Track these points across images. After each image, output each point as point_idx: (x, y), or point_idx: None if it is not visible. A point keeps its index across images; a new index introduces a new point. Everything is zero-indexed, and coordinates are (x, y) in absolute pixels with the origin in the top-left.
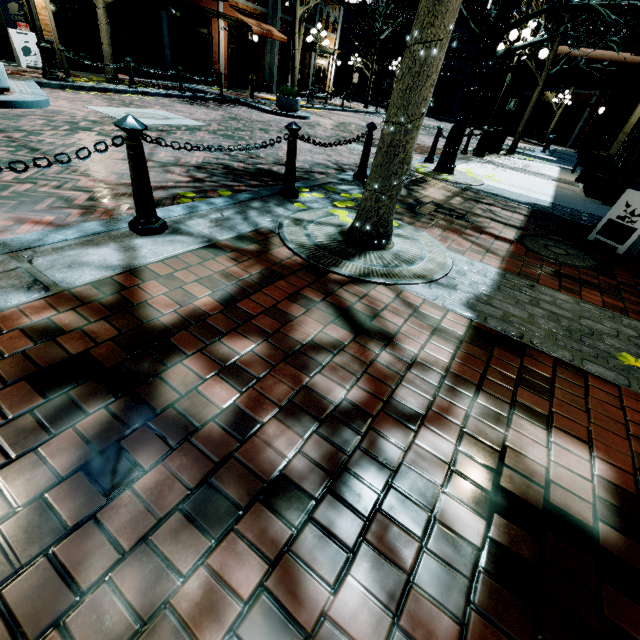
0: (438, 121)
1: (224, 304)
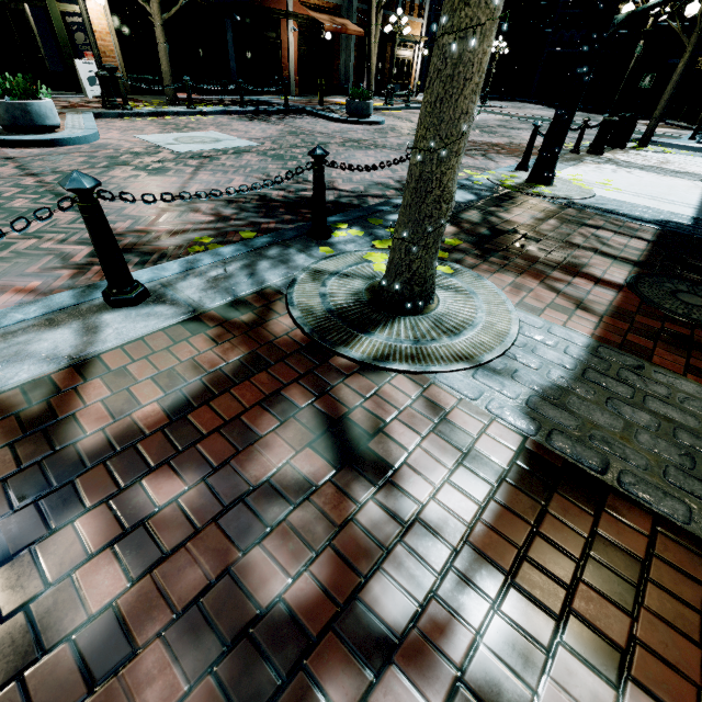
0: (550, 109)
1: (175, 413)
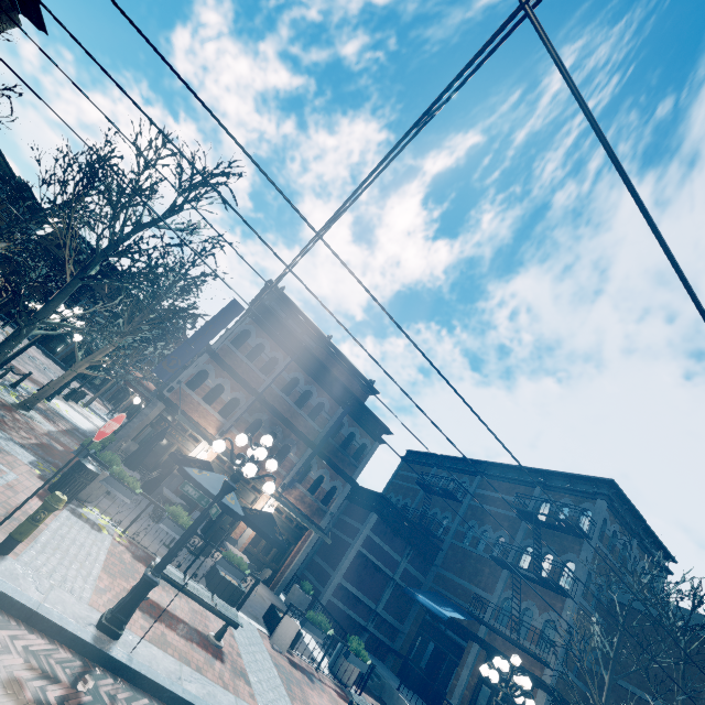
0: (45, 355)
1: None
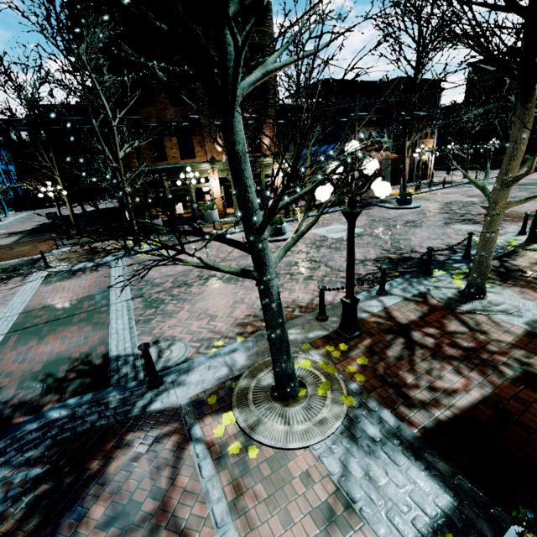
0: None
1: (419, 318)
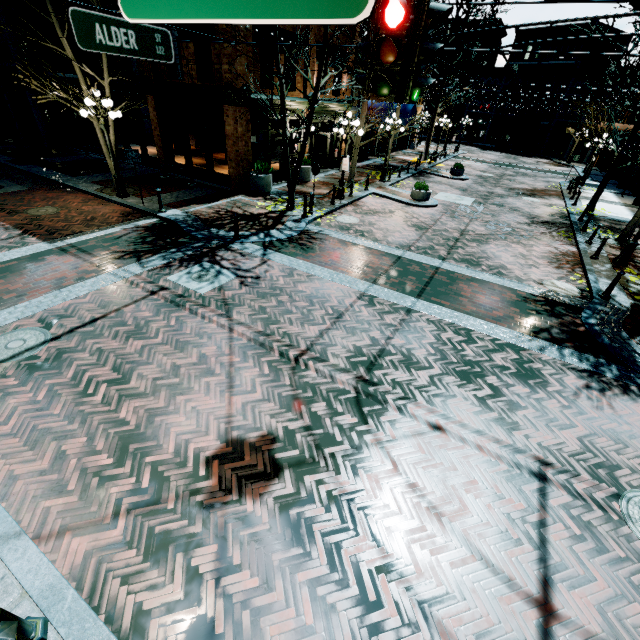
0: (483, 150)
1: None
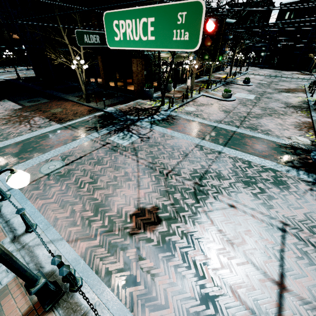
0: (261, 69)
1: None
